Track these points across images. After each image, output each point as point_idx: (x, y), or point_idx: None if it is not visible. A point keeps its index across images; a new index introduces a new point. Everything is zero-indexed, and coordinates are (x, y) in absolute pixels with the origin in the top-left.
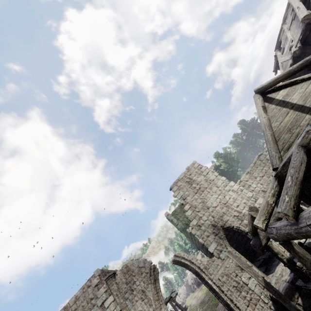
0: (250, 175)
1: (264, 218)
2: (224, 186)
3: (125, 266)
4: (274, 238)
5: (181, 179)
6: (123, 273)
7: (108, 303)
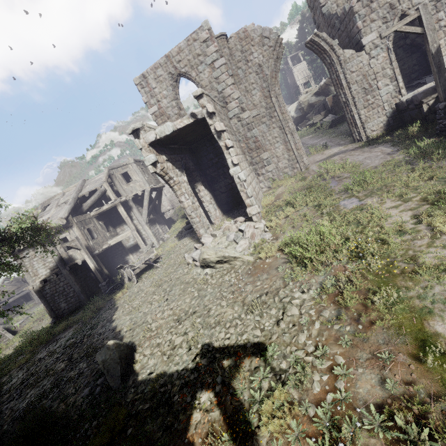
0: None
1: None
2: None
3: (243, 30)
4: None
5: None
6: (239, 38)
7: (219, 65)
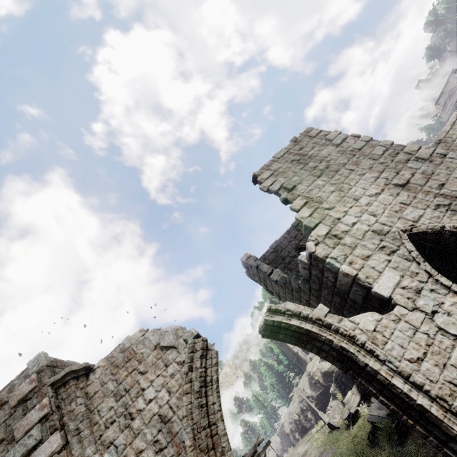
0: (448, 145)
1: None
2: (392, 155)
3: (122, 347)
4: None
5: (279, 159)
6: (113, 366)
7: None
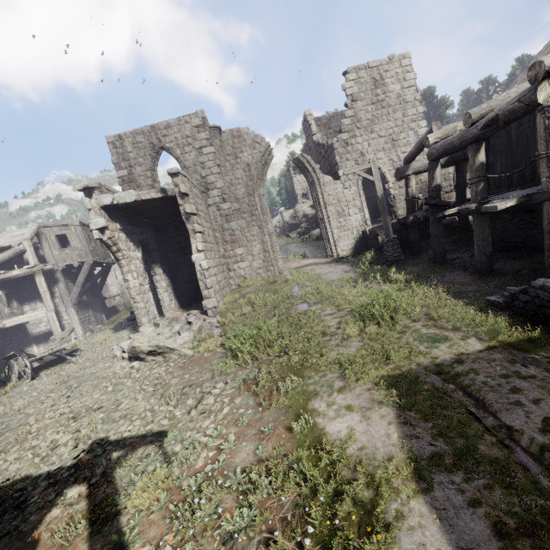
0: None
1: (439, 137)
2: (412, 121)
3: (237, 130)
4: (430, 155)
5: (369, 68)
6: (232, 135)
7: (207, 152)
